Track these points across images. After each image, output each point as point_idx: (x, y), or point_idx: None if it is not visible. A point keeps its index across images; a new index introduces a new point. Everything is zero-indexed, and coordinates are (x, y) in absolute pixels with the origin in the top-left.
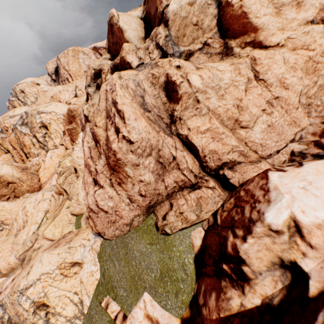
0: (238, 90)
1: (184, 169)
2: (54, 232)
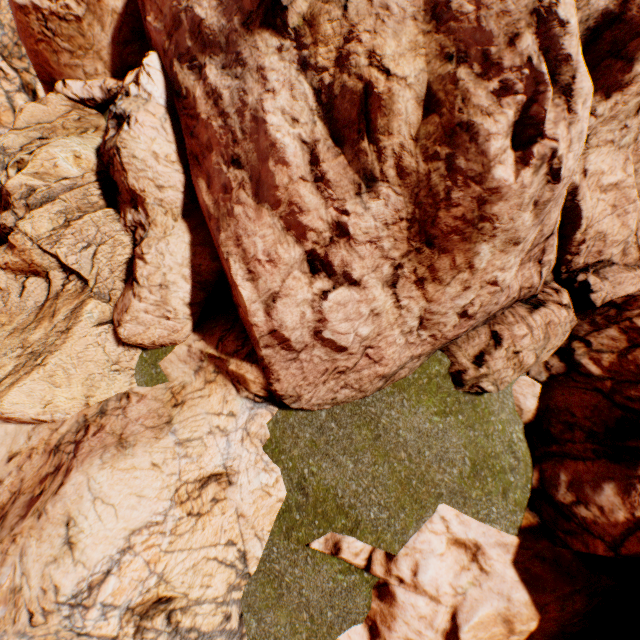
0: None
1: (545, 264)
2: (48, 400)
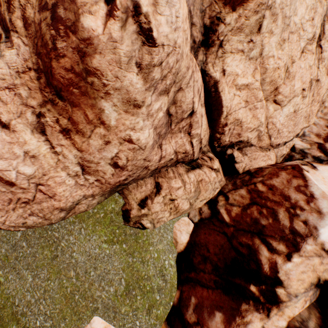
0: (298, 45)
1: (195, 136)
2: None
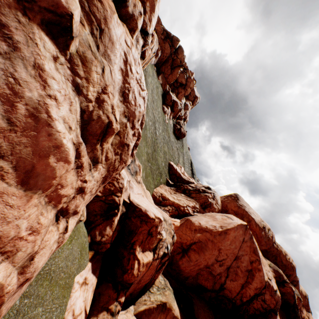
0: None
1: None
2: None
